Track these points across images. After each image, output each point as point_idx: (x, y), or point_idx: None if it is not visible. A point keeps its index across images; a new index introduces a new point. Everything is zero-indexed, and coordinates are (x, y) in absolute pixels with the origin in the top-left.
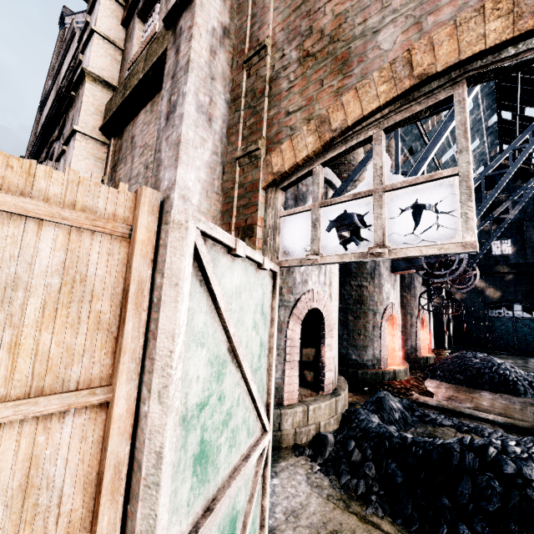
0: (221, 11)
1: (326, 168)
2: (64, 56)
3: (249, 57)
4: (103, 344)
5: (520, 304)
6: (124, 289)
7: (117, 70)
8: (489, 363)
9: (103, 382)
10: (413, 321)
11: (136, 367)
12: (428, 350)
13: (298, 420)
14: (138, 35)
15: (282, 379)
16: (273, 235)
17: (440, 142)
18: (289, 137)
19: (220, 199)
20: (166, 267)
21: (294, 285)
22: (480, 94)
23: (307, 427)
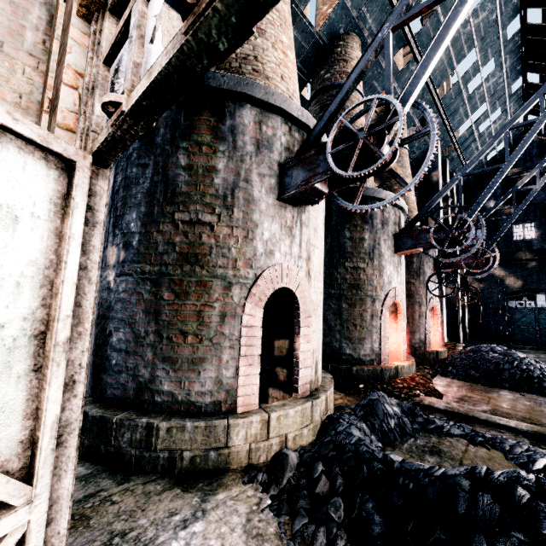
0: None
1: (301, 108)
2: None
3: None
4: None
5: (543, 293)
6: None
7: None
8: (509, 357)
9: None
10: (422, 311)
11: None
12: (439, 344)
13: (254, 433)
14: None
15: (236, 378)
16: (92, 101)
17: (447, 38)
18: None
19: (41, 68)
20: None
21: (255, 257)
22: (503, 51)
23: (267, 441)
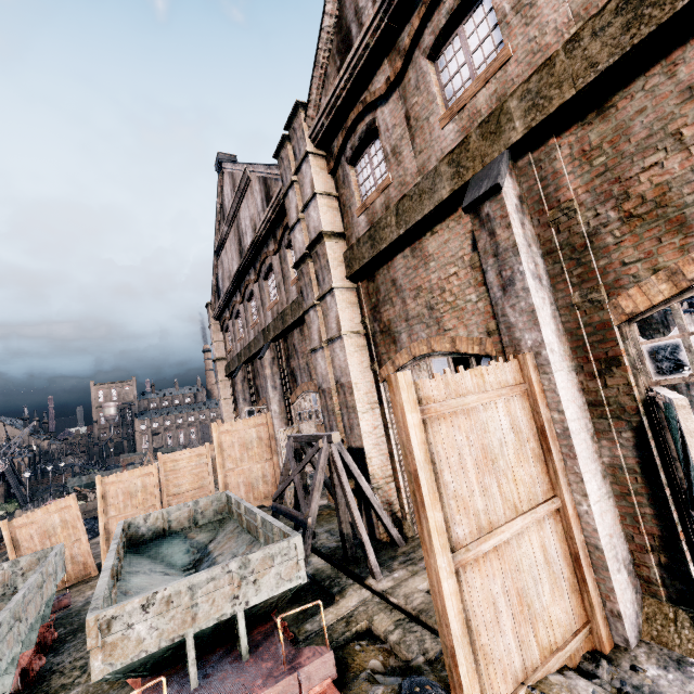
0: (513, 186)
1: None
2: (240, 202)
3: (556, 218)
4: (541, 469)
5: None
6: (537, 428)
7: (339, 217)
8: None
9: (550, 494)
10: None
11: (566, 481)
12: None
13: None
14: (353, 181)
15: None
16: (640, 361)
17: None
18: (634, 283)
19: (566, 338)
20: (683, 428)
21: None
22: None
23: None
